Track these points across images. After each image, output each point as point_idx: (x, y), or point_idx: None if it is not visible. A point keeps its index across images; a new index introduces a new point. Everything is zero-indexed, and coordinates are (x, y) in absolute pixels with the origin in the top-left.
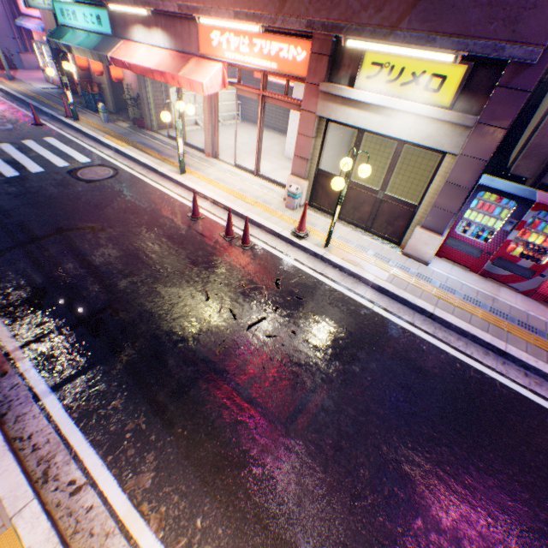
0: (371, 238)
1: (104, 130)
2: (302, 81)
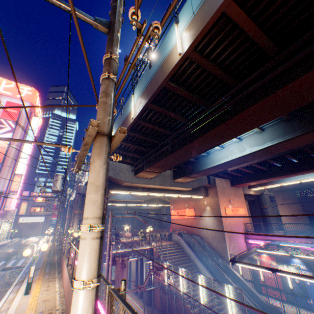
0: None
1: None
2: None
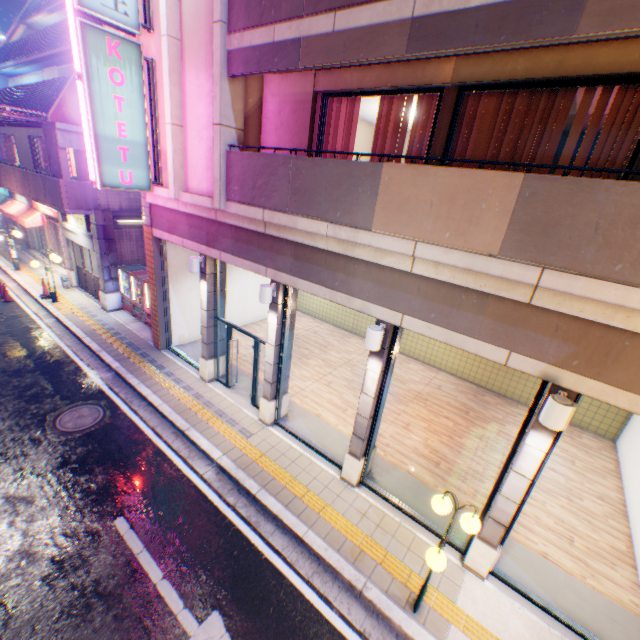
0: (95, 301)
1: None
2: None
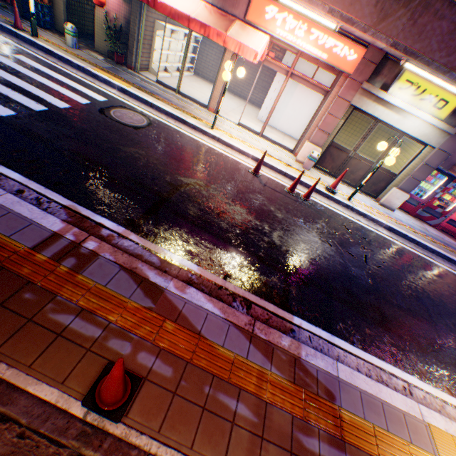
0: (359, 193)
1: (82, 59)
2: (333, 72)
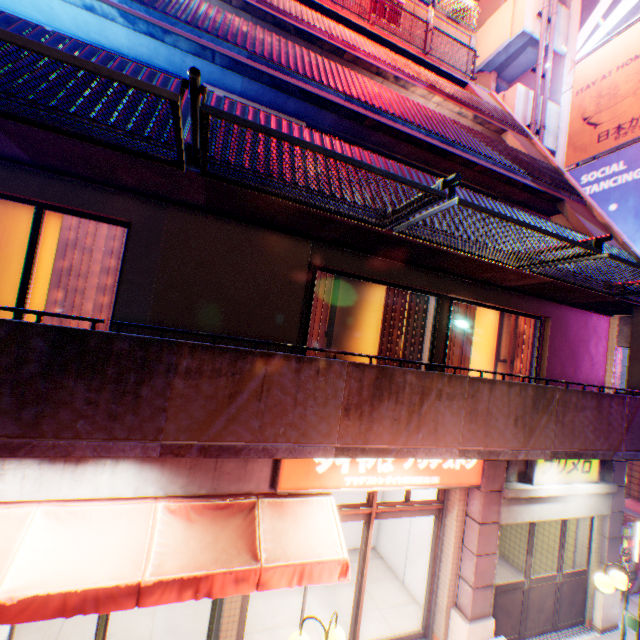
0: (569, 636)
1: None
2: None
